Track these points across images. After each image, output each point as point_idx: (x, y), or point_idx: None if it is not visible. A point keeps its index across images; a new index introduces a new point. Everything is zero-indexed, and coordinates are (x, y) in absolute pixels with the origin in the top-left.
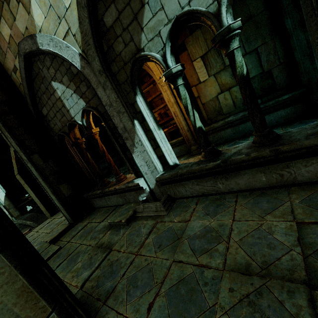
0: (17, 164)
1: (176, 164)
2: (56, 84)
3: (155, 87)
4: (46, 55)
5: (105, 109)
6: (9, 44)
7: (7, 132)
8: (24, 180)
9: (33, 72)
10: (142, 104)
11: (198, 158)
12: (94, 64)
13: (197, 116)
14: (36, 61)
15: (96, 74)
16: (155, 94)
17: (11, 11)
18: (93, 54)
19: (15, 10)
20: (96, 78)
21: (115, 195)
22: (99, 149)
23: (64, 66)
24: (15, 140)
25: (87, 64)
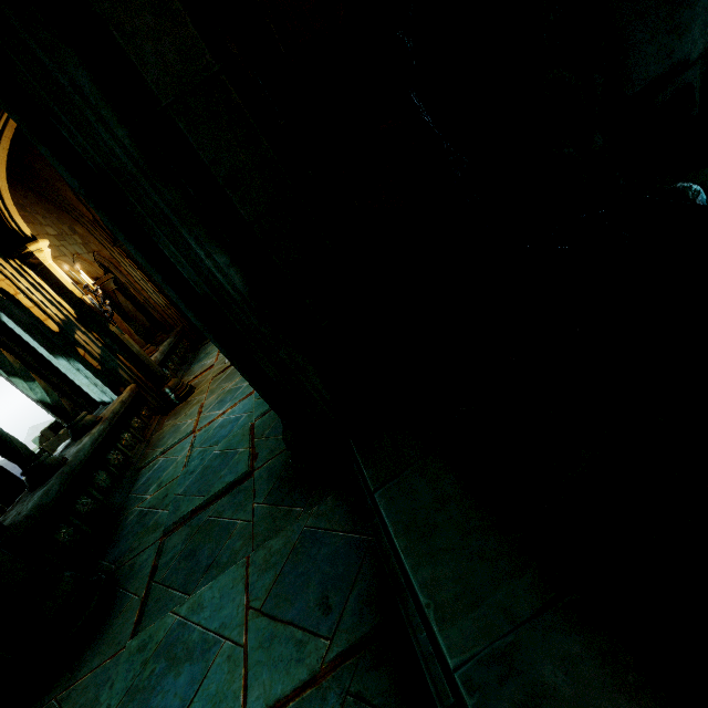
0: None
1: (105, 401)
2: None
3: None
4: None
5: None
6: None
7: None
8: None
9: None
10: (13, 325)
11: (103, 414)
12: None
13: (26, 387)
14: None
15: None
16: None
17: None
18: None
19: None
20: None
21: None
22: None
23: None
24: None
25: None
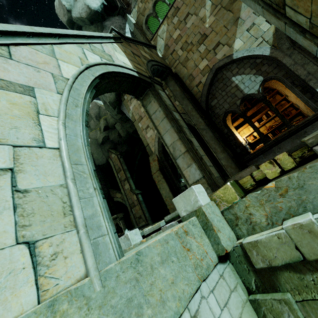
0: (158, 163)
1: None
2: (236, 77)
3: (274, 99)
4: (234, 64)
5: (289, 68)
6: (201, 71)
7: (193, 111)
8: (162, 175)
9: (214, 80)
10: None
11: None
12: (283, 47)
13: None
14: (222, 71)
15: (284, 51)
16: (279, 99)
17: (215, 52)
18: (283, 42)
19: (219, 50)
20: (283, 53)
21: (290, 138)
22: (271, 106)
23: (249, 63)
24: (200, 114)
25: (276, 49)
